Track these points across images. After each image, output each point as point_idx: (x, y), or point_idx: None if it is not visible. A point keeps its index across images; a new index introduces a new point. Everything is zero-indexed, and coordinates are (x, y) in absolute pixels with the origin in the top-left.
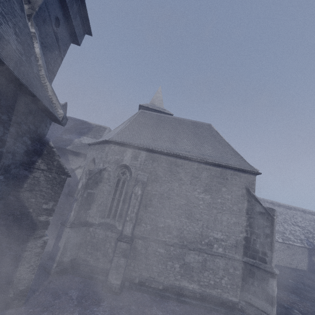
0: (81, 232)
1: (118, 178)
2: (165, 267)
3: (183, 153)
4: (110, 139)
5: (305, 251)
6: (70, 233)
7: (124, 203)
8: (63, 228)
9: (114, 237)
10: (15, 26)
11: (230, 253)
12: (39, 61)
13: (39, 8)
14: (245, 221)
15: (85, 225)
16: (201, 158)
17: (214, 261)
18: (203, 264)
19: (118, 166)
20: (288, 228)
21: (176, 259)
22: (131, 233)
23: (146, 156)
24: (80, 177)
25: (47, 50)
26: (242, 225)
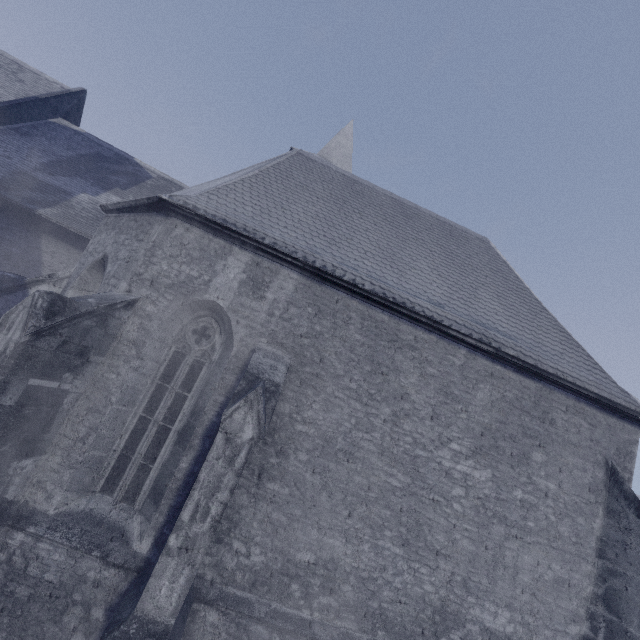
0: None
1: (177, 349)
2: None
3: (425, 307)
4: (178, 197)
5: None
6: None
7: (180, 446)
8: None
9: (111, 586)
10: None
11: None
12: None
13: None
14: (590, 581)
15: None
16: (483, 335)
17: None
18: None
19: (188, 303)
20: None
21: None
22: (174, 612)
23: (296, 290)
24: (3, 320)
25: None
26: (581, 592)
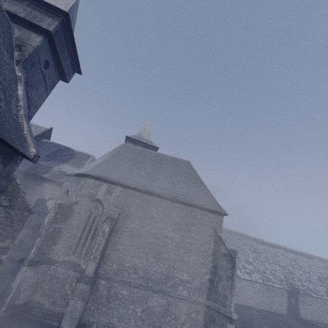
0: (41, 270)
1: (90, 213)
2: (126, 311)
3: (157, 191)
4: (87, 172)
5: (284, 293)
6: (27, 271)
7: (92, 239)
8: (20, 266)
9: (77, 277)
10: (0, 75)
11: (194, 296)
12: (20, 102)
13: (29, 55)
14: (211, 262)
15: (46, 262)
16: (174, 196)
17: (178, 305)
18: (165, 307)
19: (91, 200)
20: (269, 267)
21: (139, 302)
22: (93, 273)
23: (120, 192)
24: (48, 211)
25: (32, 88)
26: (208, 266)
